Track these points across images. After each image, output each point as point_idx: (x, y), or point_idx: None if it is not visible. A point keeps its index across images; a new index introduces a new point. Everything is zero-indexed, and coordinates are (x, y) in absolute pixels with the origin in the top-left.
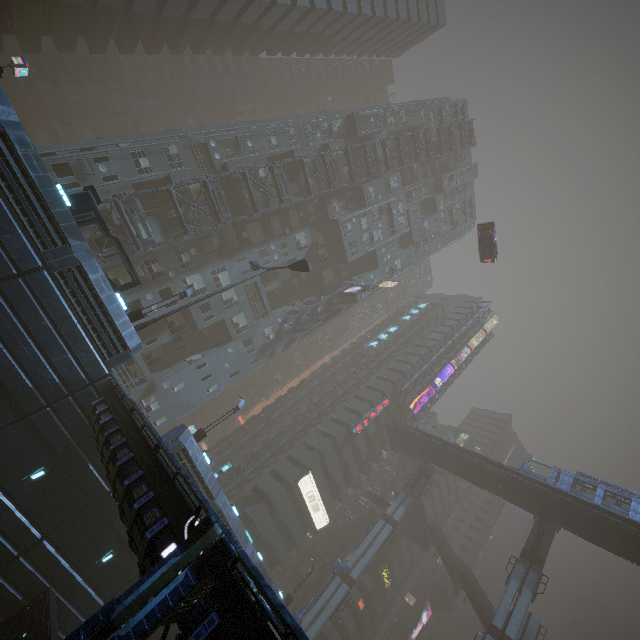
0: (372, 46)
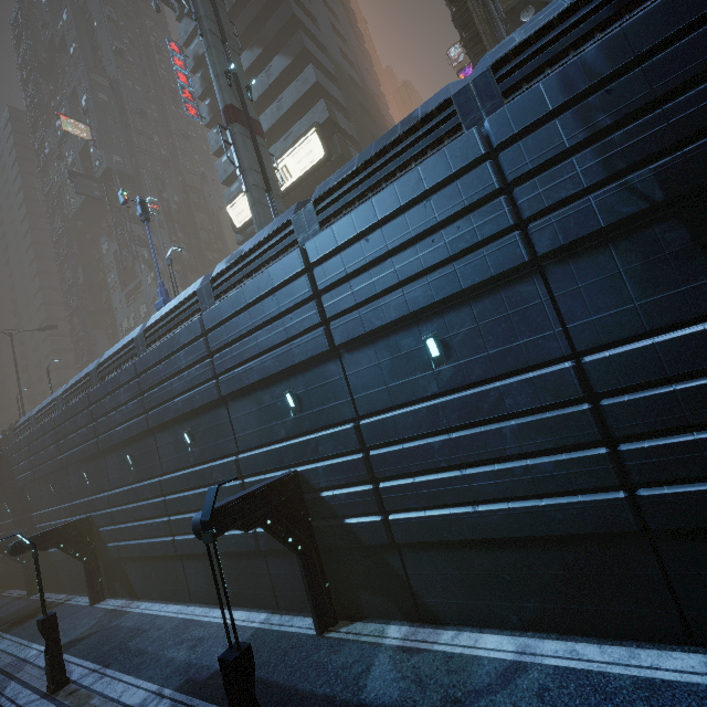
0: None
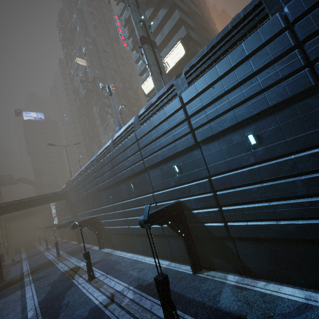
0: None
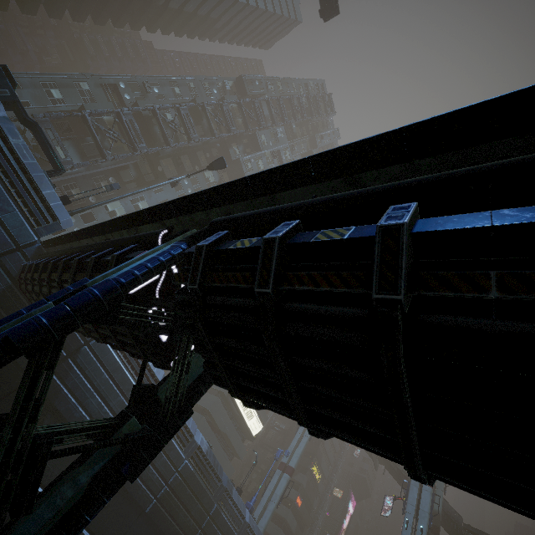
0: (248, 36)
